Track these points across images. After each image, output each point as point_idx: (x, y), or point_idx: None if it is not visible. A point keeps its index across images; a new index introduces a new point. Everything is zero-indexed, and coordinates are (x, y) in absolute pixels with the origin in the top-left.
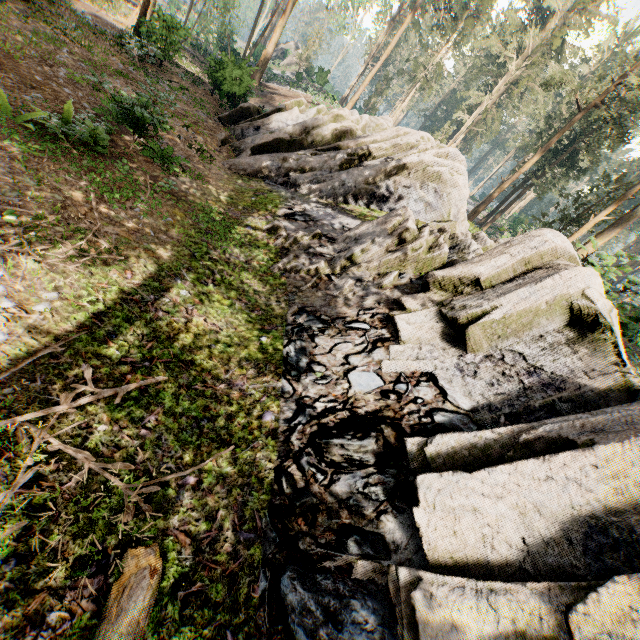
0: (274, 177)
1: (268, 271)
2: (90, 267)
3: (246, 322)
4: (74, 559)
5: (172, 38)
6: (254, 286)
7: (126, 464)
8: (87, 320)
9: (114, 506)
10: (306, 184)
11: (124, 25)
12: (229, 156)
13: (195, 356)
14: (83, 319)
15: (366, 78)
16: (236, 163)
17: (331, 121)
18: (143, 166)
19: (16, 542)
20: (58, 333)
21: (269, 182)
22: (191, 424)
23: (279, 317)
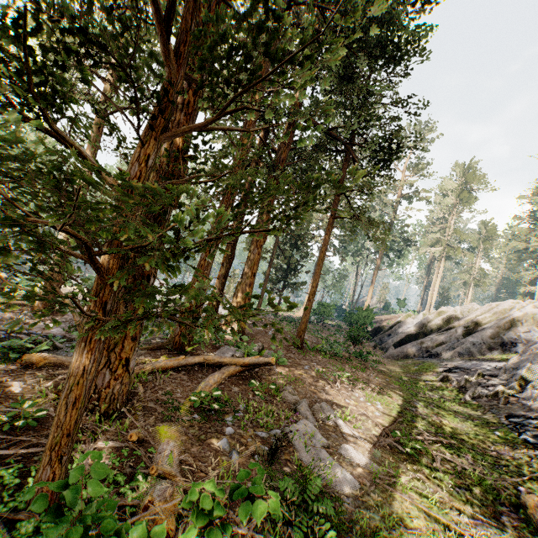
0: (419, 354)
1: (461, 401)
2: (379, 395)
3: (474, 425)
4: (490, 500)
5: (327, 310)
6: (459, 409)
7: (477, 467)
8: (398, 413)
9: (488, 486)
10: (444, 352)
11: (297, 315)
12: (381, 353)
13: (461, 437)
14: (396, 413)
15: (431, 294)
16: (391, 353)
17: (436, 316)
18: (355, 360)
19: (456, 483)
20: (393, 416)
21: (417, 358)
22: (493, 466)
23: (495, 422)
